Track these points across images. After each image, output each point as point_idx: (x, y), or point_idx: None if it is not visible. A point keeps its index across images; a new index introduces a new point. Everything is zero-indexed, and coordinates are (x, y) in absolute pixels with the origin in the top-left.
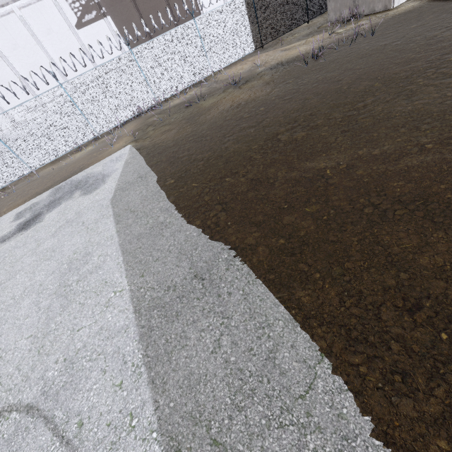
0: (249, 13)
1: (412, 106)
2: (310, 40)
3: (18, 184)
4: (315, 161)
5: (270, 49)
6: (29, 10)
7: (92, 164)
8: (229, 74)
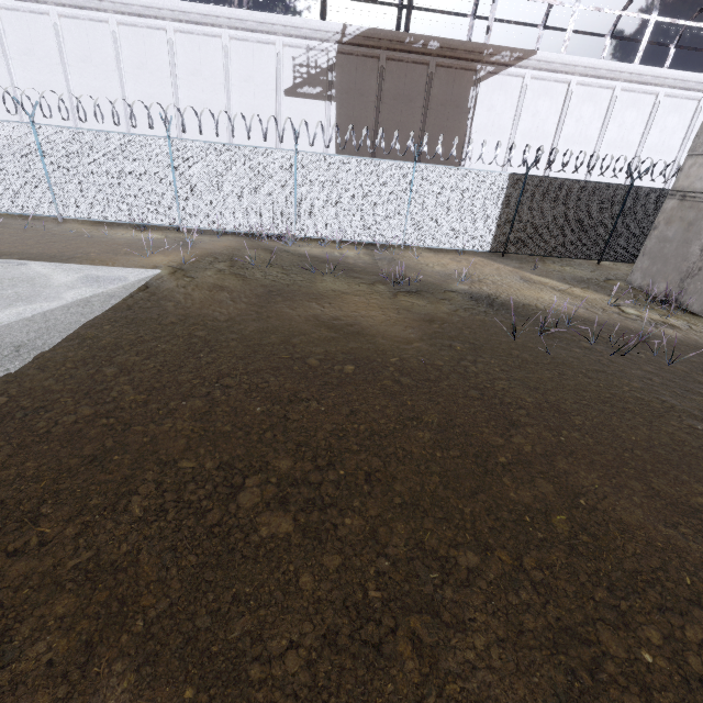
0: (508, 200)
1: None
2: (575, 291)
3: (37, 220)
4: (143, 697)
5: (515, 262)
6: (241, 46)
7: (89, 261)
8: (421, 261)
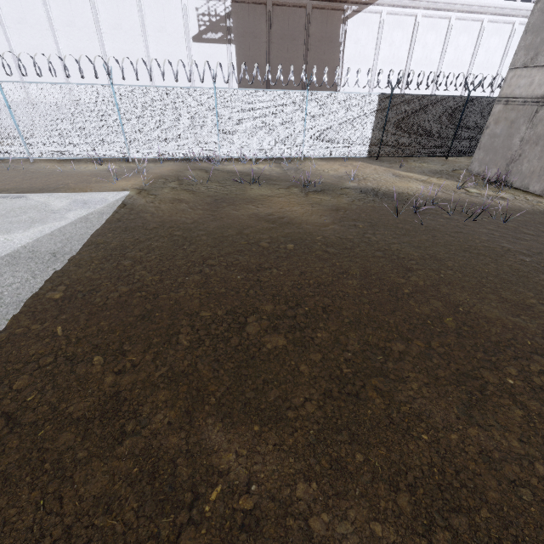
0: (378, 115)
1: (461, 435)
2: (432, 180)
3: (10, 163)
4: (231, 432)
5: (386, 163)
6: (152, 0)
7: (71, 190)
8: (318, 168)
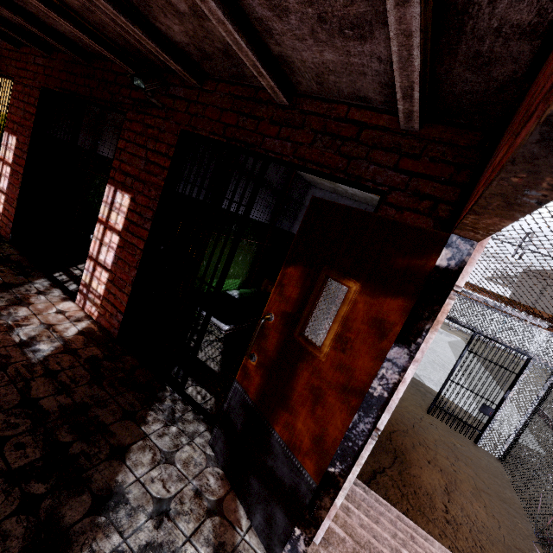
0: None
1: None
2: None
3: None
4: None
5: None
6: None
7: None
8: None
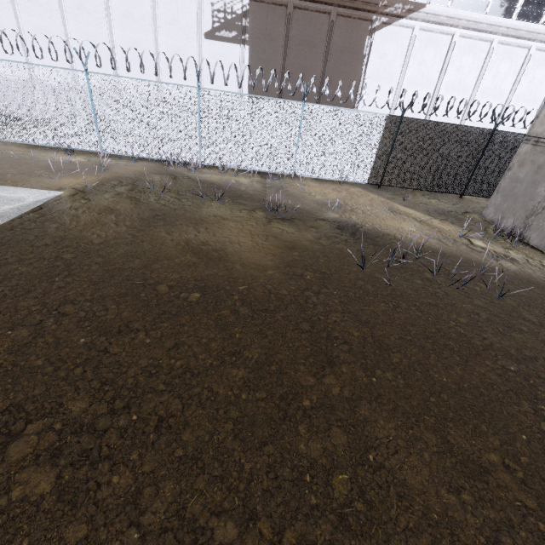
0: (385, 139)
1: None
2: (433, 222)
3: None
4: None
5: (389, 194)
6: None
7: (1, 181)
8: (305, 190)
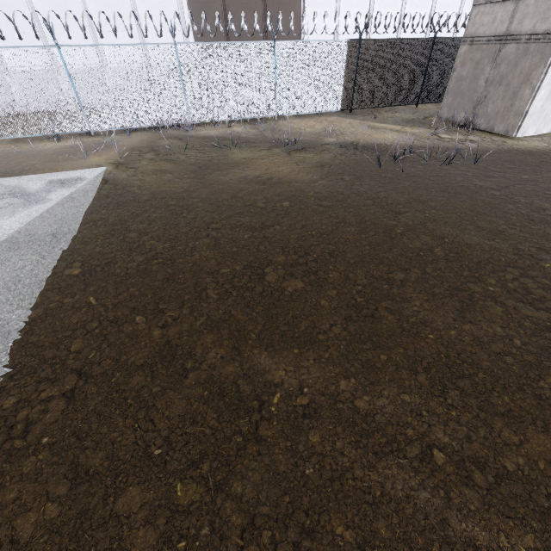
0: (349, 64)
1: (458, 330)
2: (406, 130)
3: None
4: (276, 357)
5: (359, 116)
6: None
7: (40, 171)
8: (294, 126)
